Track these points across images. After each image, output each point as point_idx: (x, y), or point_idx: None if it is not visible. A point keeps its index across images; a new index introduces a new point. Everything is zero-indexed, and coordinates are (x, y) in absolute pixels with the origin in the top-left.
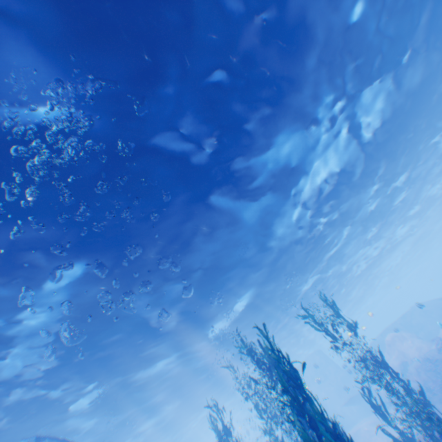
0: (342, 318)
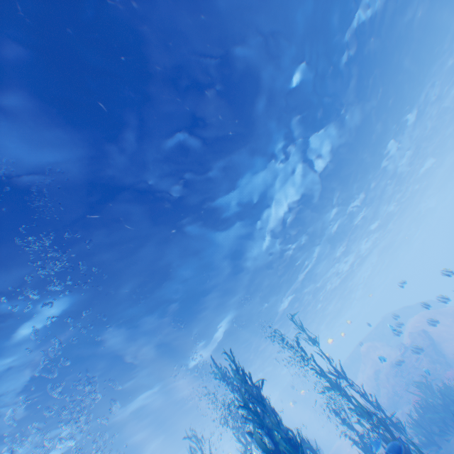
0: (306, 334)
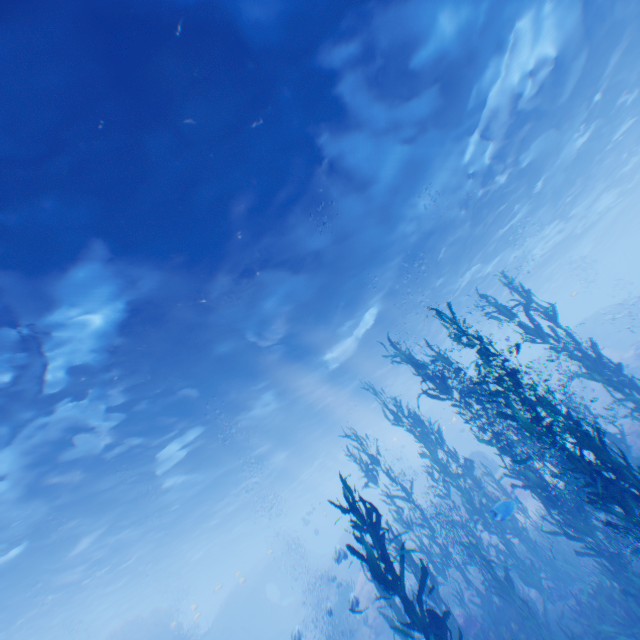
0: (538, 306)
